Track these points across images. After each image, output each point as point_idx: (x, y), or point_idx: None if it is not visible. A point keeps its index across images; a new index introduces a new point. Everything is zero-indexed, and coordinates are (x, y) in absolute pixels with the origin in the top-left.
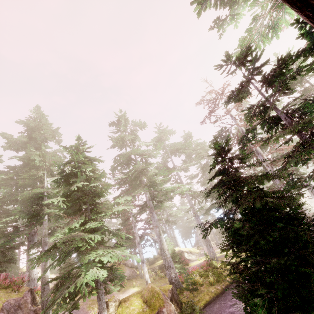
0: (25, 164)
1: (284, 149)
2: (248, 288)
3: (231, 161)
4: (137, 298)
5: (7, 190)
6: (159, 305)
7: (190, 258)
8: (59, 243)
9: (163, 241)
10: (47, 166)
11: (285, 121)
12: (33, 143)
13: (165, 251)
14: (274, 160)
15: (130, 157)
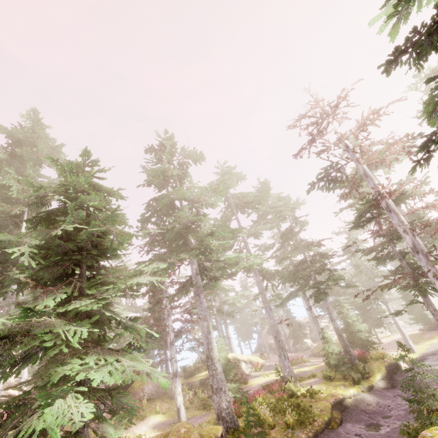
0: None
1: (437, 207)
2: None
3: None
4: None
5: None
6: None
7: (250, 371)
8: None
9: (213, 344)
10: (31, 201)
11: None
12: (17, 165)
13: (214, 361)
14: None
15: (173, 204)
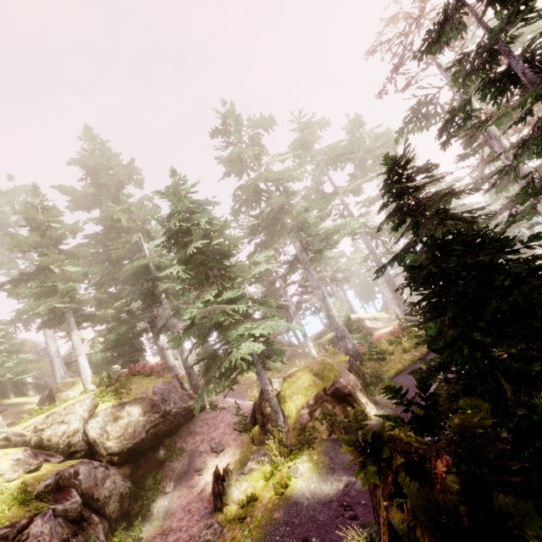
0: (107, 228)
1: None
2: (424, 320)
3: (410, 178)
4: (305, 372)
5: (102, 267)
6: (334, 376)
7: (375, 326)
8: (199, 318)
9: (331, 306)
10: (139, 226)
11: (523, 78)
12: (106, 194)
13: (334, 318)
14: (497, 156)
15: (258, 188)
